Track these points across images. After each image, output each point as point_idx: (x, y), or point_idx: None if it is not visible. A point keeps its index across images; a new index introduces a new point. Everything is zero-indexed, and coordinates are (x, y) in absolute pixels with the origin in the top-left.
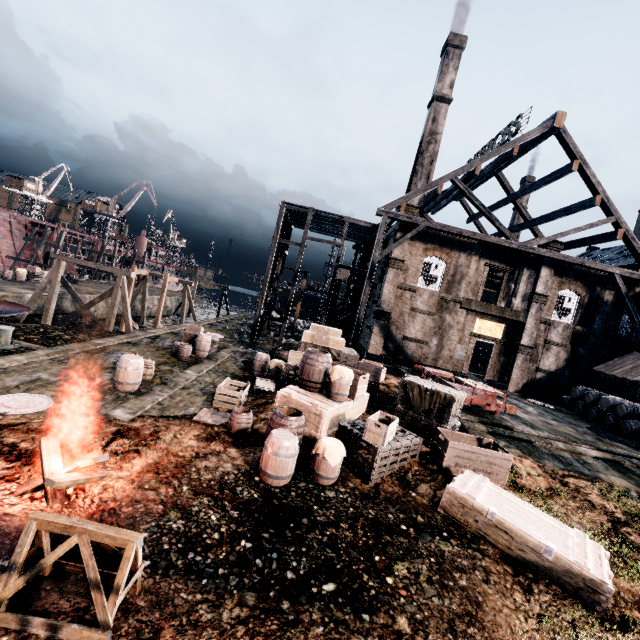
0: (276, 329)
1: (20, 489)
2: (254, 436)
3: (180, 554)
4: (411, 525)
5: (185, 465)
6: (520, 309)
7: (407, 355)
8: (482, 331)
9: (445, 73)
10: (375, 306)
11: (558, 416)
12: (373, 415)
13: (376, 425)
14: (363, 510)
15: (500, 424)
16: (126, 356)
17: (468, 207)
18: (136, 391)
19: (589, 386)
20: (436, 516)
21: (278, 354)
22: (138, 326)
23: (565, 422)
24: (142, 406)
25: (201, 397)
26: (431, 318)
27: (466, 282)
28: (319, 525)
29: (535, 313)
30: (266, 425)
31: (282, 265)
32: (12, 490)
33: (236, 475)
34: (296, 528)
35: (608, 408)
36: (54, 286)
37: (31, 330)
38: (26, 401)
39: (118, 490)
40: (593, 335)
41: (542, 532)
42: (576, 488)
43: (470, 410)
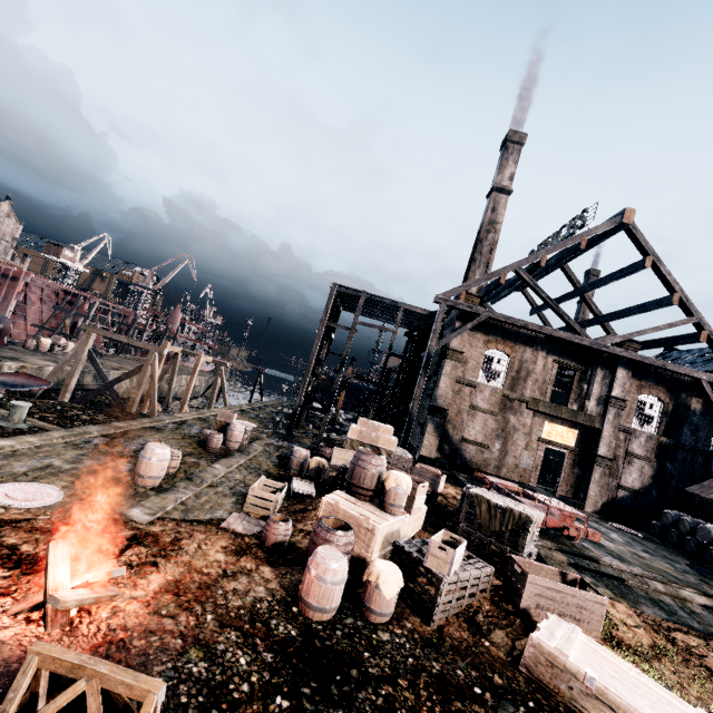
0: (315, 420)
1: (15, 606)
2: (291, 552)
3: (201, 711)
4: (487, 688)
5: (210, 586)
6: (595, 413)
7: (465, 460)
8: (552, 436)
9: (505, 166)
10: (429, 401)
11: (649, 547)
12: (436, 535)
13: (439, 547)
14: (425, 662)
15: (583, 554)
16: (152, 444)
17: (531, 298)
18: (157, 486)
19: (682, 510)
20: (517, 677)
21: (320, 451)
22: (161, 408)
23: (659, 555)
24: (163, 506)
25: (230, 498)
26: (493, 418)
27: (532, 379)
28: (372, 680)
29: (613, 419)
30: (305, 538)
31: (327, 349)
32: (6, 607)
33: (270, 603)
34: (343, 682)
35: (709, 540)
36: (79, 359)
37: (47, 407)
38: (33, 492)
39: (130, 615)
40: (682, 449)
41: (658, 710)
42: (687, 647)
43: (544, 533)
